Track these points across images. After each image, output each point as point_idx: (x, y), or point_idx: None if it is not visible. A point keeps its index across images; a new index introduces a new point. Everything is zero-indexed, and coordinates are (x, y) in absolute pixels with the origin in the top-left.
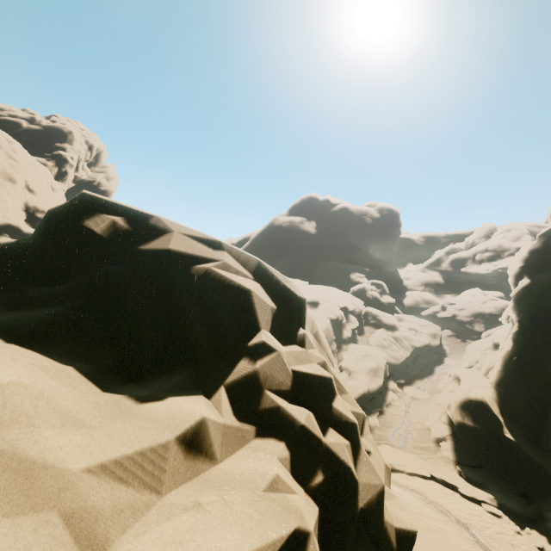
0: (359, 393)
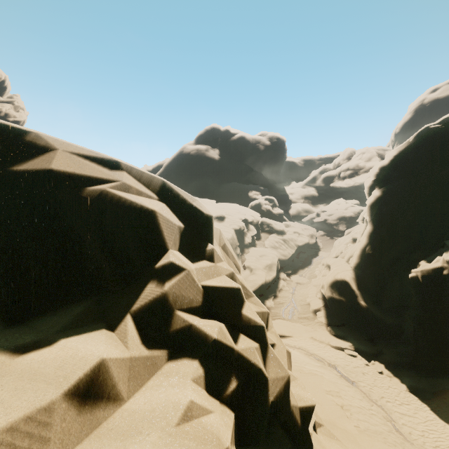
0: (259, 284)
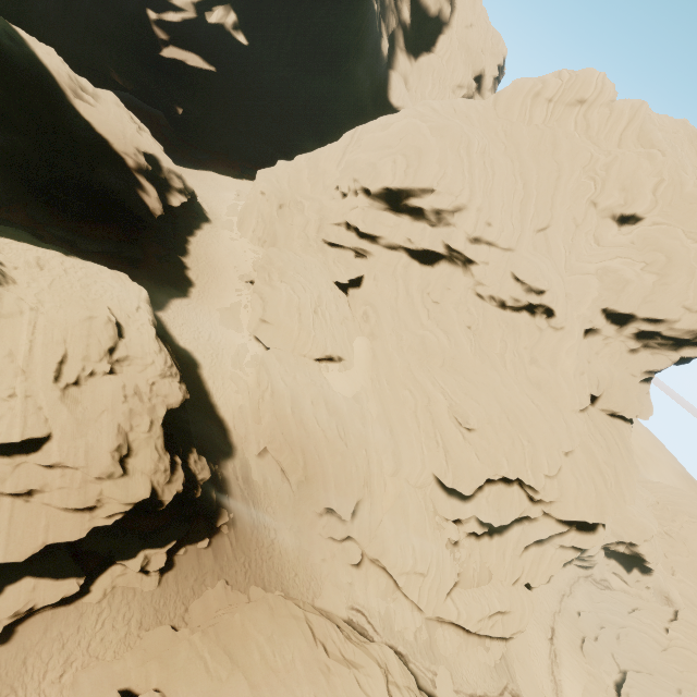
0: None
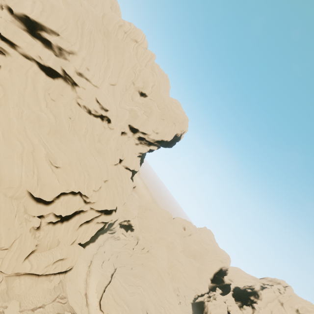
0: None
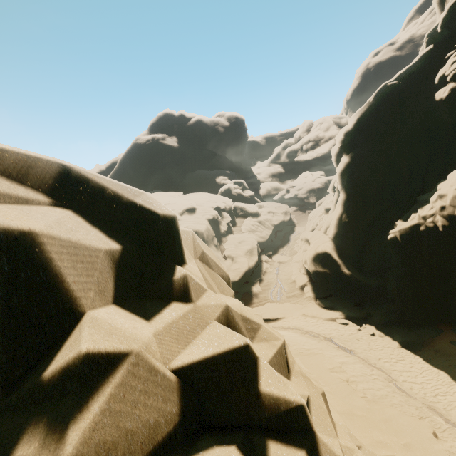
0: (243, 272)
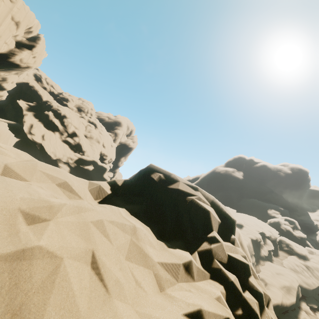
0: (273, 303)
